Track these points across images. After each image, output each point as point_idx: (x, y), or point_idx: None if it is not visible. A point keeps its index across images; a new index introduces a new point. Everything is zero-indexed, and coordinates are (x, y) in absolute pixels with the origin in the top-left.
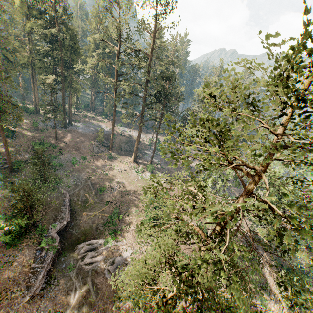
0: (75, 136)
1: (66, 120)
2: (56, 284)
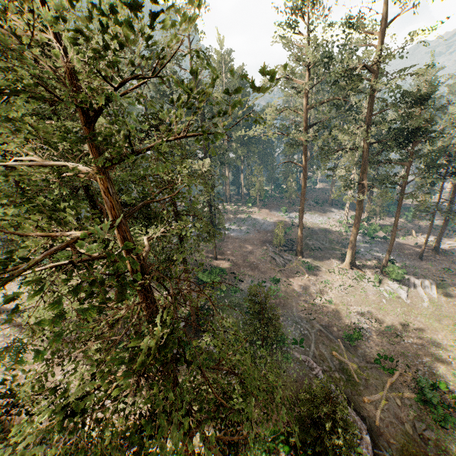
0: (235, 246)
1: None
2: None
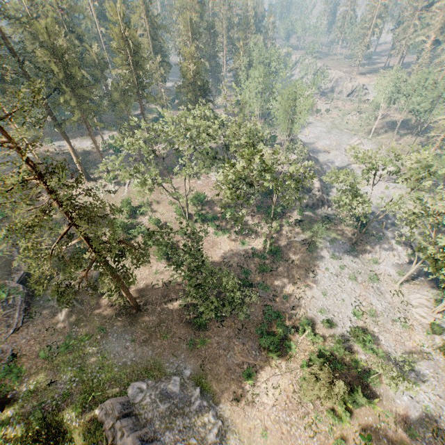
0: None
1: None
2: (40, 315)
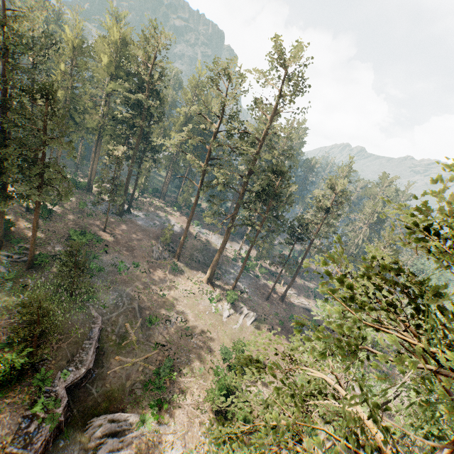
0: (130, 230)
1: (125, 205)
2: None
